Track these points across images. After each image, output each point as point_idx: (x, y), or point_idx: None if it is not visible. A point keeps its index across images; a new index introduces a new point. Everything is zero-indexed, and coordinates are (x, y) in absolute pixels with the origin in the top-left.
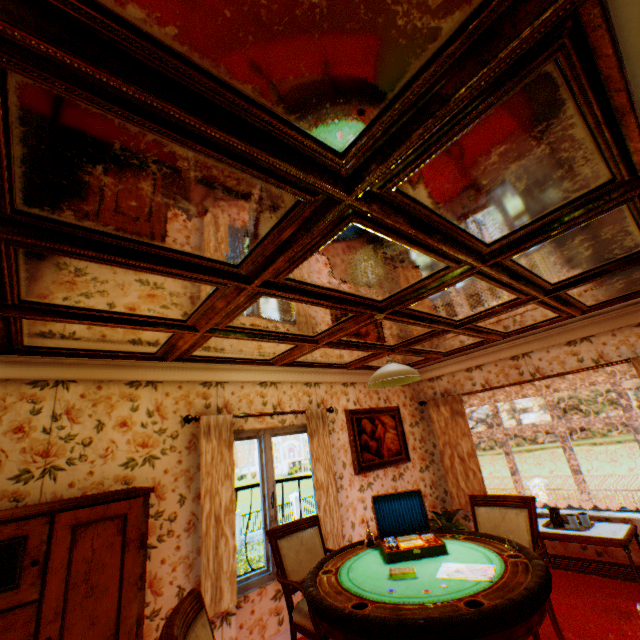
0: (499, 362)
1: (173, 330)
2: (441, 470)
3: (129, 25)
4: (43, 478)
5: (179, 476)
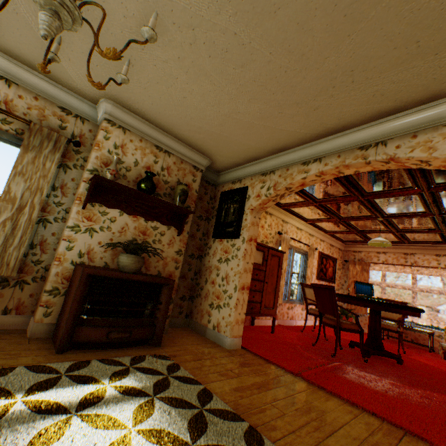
0: (396, 253)
1: (310, 200)
2: (345, 293)
3: None
4: None
5: None
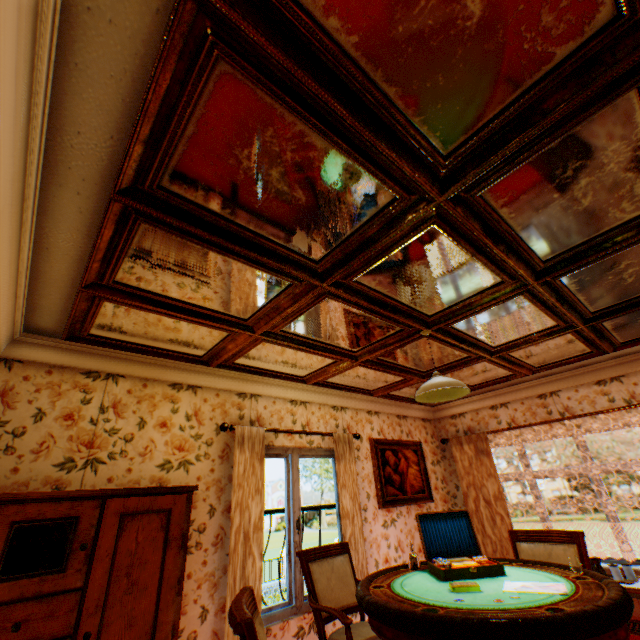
0: (525, 400)
1: (232, 328)
2: None
3: (324, 32)
4: (85, 469)
5: (210, 485)
